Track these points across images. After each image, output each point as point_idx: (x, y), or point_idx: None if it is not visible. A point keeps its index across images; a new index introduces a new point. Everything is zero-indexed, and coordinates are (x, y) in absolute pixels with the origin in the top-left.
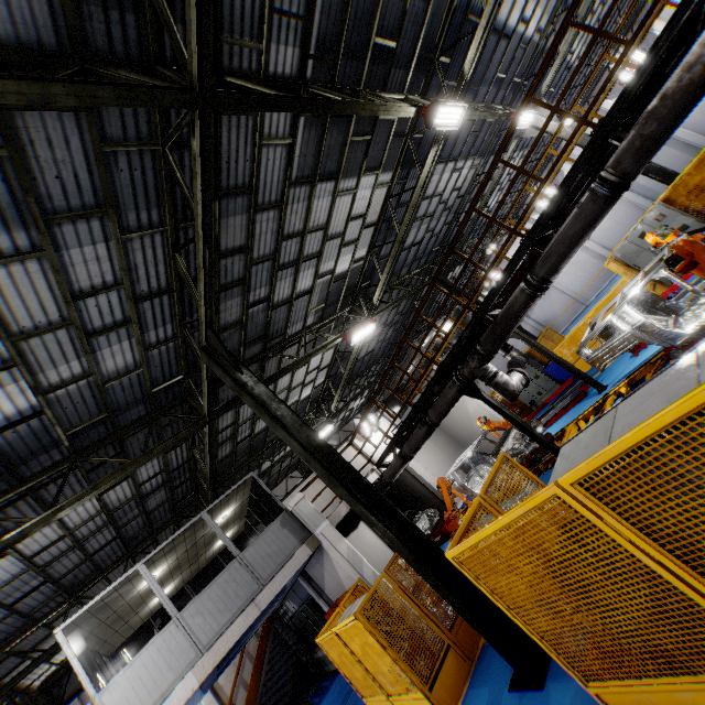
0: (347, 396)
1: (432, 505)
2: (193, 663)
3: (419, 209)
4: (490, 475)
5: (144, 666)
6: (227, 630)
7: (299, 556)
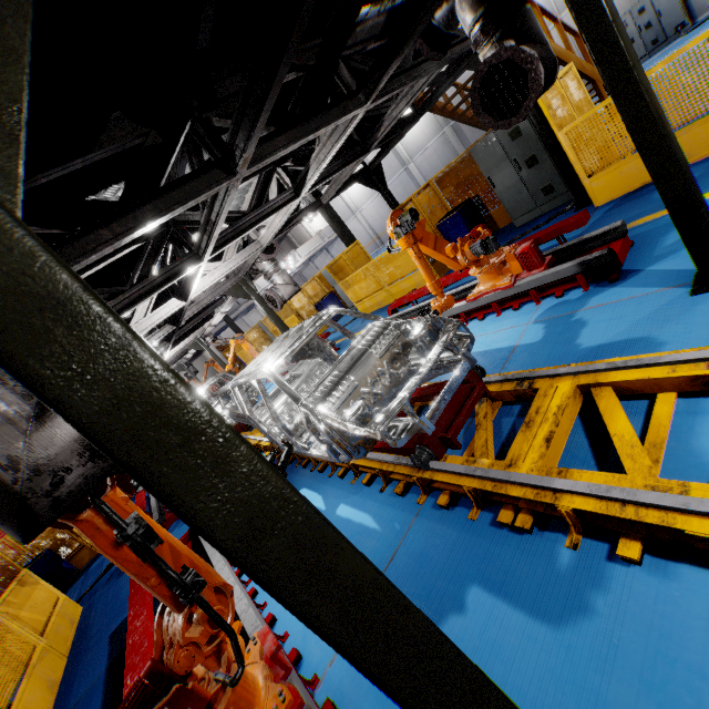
0: None
1: None
2: None
3: None
4: None
5: None
6: None
7: None
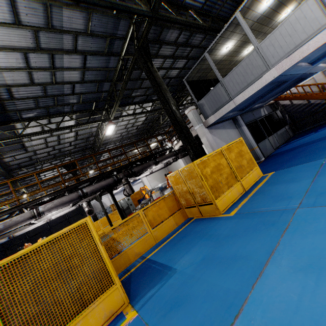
0: None
1: None
2: None
3: (43, 80)
4: None
5: None
6: None
7: None
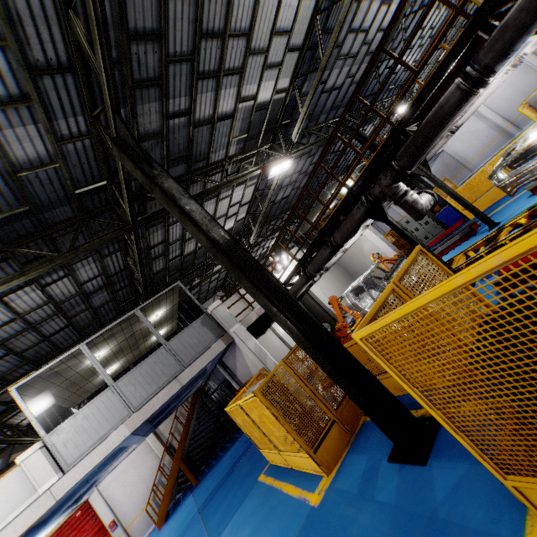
0: (264, 234)
1: (325, 321)
2: (125, 419)
3: (343, 45)
4: (405, 265)
5: (86, 419)
6: (154, 397)
7: (215, 348)
